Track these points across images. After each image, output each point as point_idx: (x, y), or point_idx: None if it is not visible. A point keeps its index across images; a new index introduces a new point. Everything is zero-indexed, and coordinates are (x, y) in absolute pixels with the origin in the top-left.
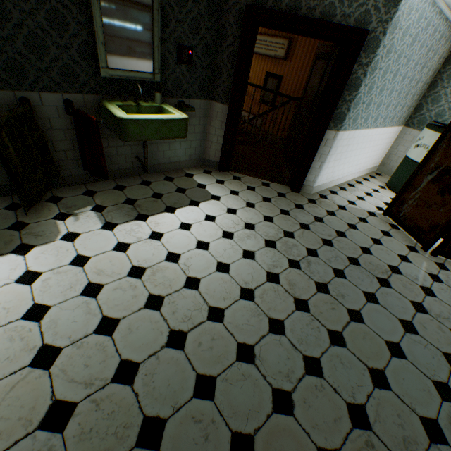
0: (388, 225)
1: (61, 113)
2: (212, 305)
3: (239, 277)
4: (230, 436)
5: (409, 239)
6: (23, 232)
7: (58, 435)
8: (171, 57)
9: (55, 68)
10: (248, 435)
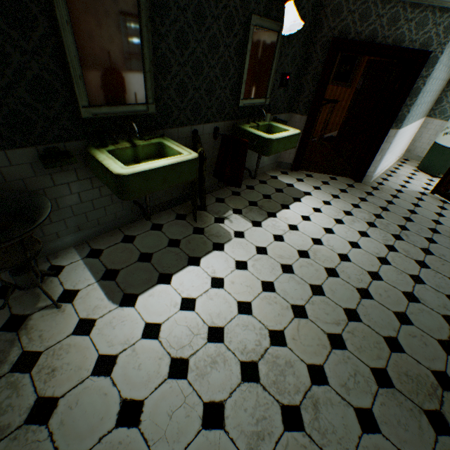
0: (439, 201)
1: (210, 138)
2: (367, 270)
3: (370, 250)
4: (437, 342)
5: None
6: (206, 235)
7: (346, 351)
8: (276, 83)
9: (215, 105)
10: (446, 341)
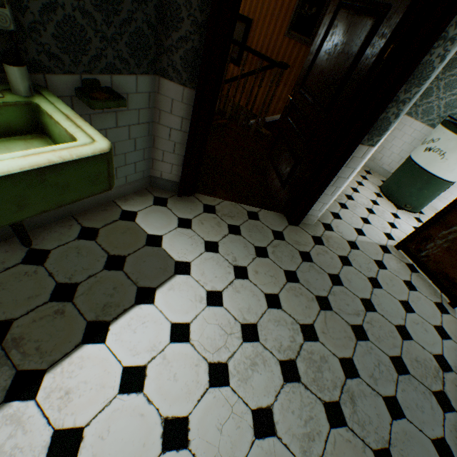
0: (407, 268)
1: None
2: None
3: None
4: None
5: (432, 290)
6: None
7: None
8: None
9: None
10: None
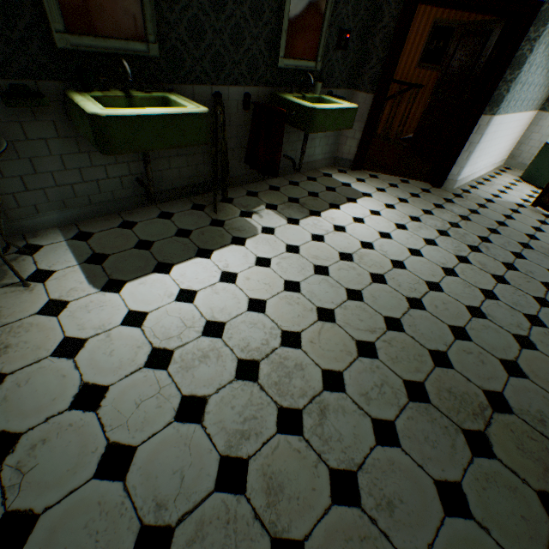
0: (541, 215)
1: (239, 108)
2: (426, 280)
3: (434, 259)
4: (499, 361)
5: None
6: (226, 228)
7: (376, 360)
8: (331, 43)
9: (244, 60)
10: (511, 361)
